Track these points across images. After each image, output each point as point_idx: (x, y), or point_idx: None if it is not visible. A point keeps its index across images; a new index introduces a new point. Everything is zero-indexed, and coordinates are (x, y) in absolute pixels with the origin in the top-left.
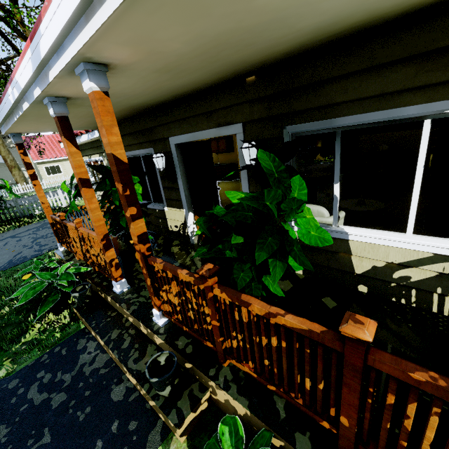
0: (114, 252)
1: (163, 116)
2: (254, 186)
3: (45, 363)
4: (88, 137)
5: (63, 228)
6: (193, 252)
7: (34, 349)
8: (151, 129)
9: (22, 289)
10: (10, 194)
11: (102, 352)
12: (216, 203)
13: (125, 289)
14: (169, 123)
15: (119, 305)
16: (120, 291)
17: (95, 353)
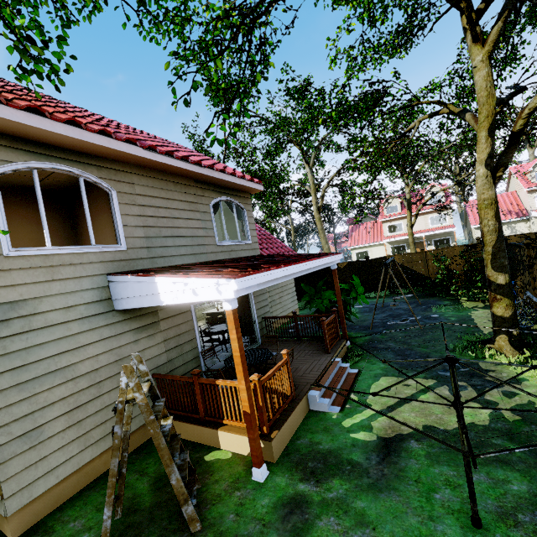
0: None
1: None
2: None
3: None
4: None
5: None
6: None
7: None
8: None
9: None
10: None
11: None
12: None
13: None
14: None
15: None
16: None
17: None
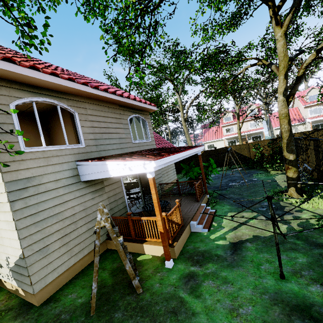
0: None
1: None
2: None
3: None
4: None
5: None
6: None
7: None
8: None
9: None
10: None
11: None
12: None
13: None
14: None
15: None
16: None
17: None
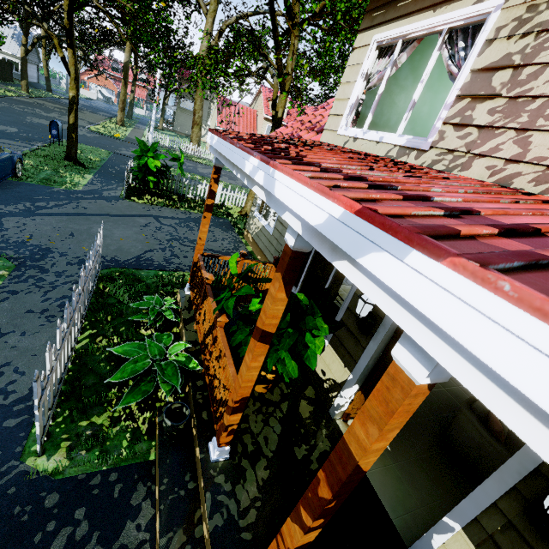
0: (238, 417)
1: None
2: (514, 509)
3: (92, 494)
4: None
5: (202, 290)
6: (327, 441)
7: (95, 447)
8: None
9: (126, 346)
10: (178, 170)
11: (151, 544)
12: None
13: (221, 458)
14: None
15: (204, 490)
16: (215, 459)
17: (144, 536)
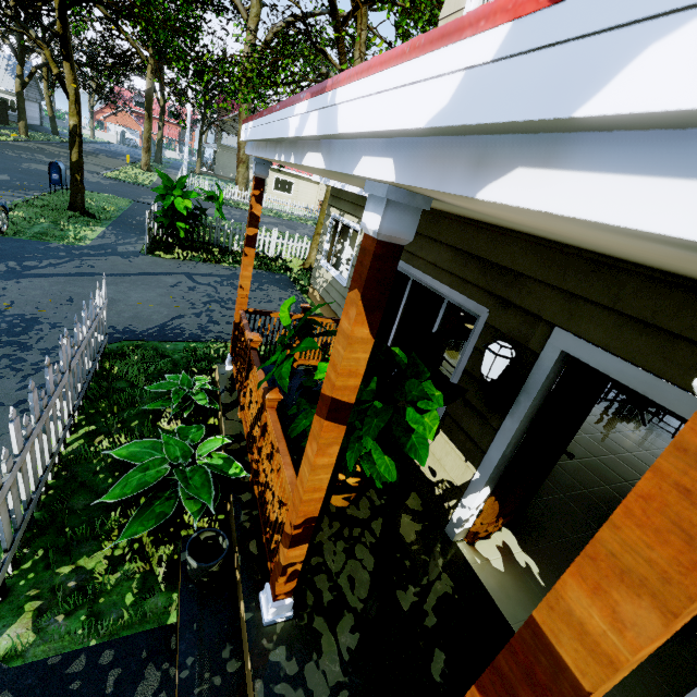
0: (303, 551)
1: (575, 274)
2: None
3: (69, 691)
4: (360, 190)
5: (246, 358)
6: (447, 577)
7: (80, 607)
8: (514, 274)
9: (133, 446)
10: (217, 212)
11: None
12: (543, 475)
13: (280, 617)
14: (582, 299)
15: (251, 676)
16: (269, 620)
17: None
